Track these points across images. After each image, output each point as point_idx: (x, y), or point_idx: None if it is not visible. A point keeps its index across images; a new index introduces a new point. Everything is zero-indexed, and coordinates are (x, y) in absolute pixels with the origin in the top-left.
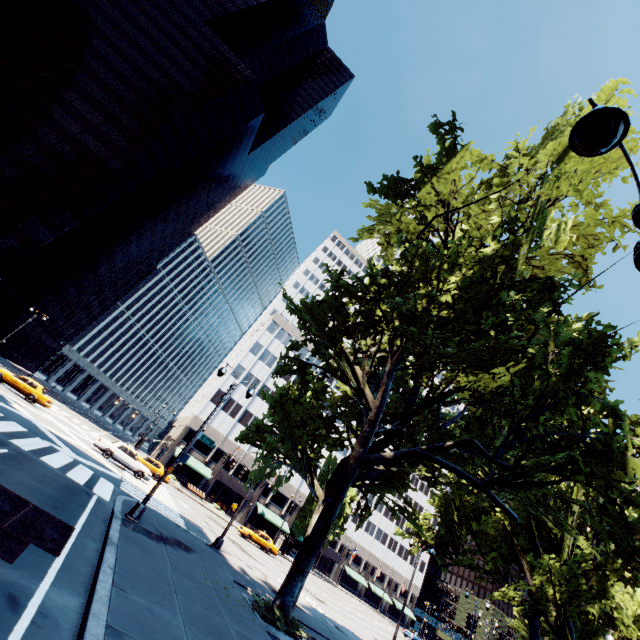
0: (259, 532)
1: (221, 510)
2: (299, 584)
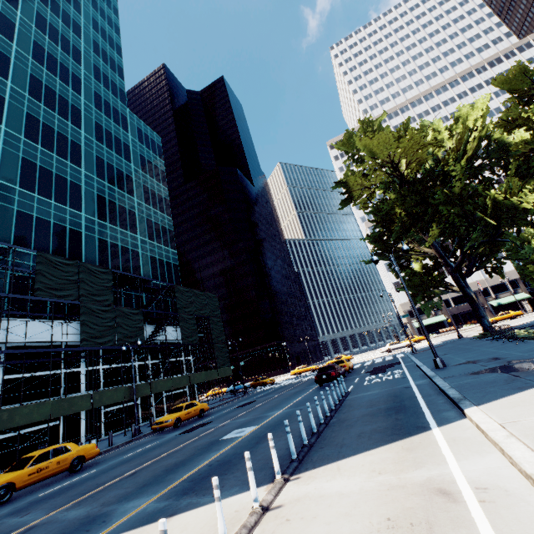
0: (497, 315)
1: (471, 325)
2: (485, 321)
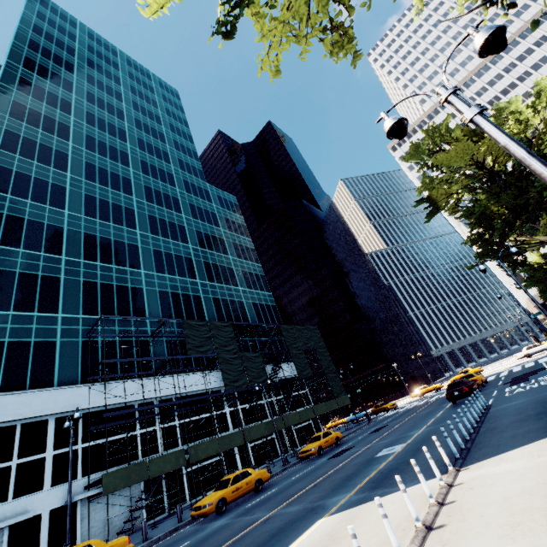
0: None
1: None
2: None
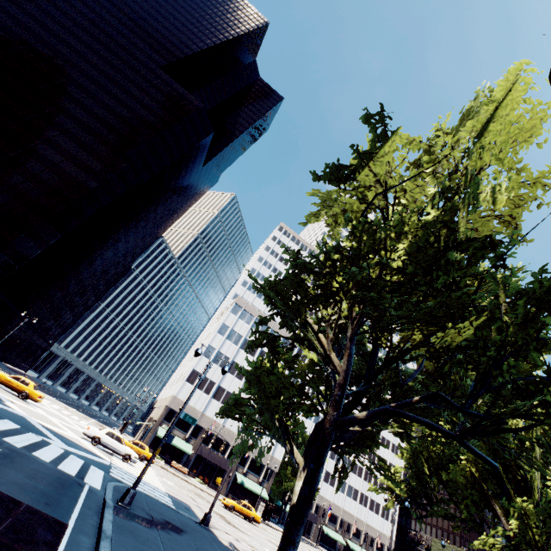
0: (241, 502)
1: (203, 483)
2: None
